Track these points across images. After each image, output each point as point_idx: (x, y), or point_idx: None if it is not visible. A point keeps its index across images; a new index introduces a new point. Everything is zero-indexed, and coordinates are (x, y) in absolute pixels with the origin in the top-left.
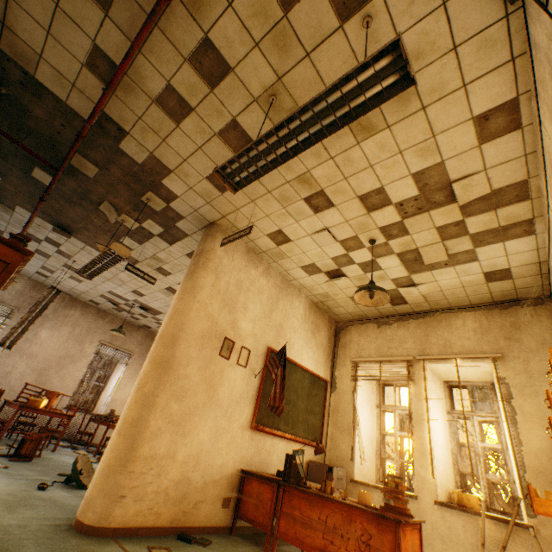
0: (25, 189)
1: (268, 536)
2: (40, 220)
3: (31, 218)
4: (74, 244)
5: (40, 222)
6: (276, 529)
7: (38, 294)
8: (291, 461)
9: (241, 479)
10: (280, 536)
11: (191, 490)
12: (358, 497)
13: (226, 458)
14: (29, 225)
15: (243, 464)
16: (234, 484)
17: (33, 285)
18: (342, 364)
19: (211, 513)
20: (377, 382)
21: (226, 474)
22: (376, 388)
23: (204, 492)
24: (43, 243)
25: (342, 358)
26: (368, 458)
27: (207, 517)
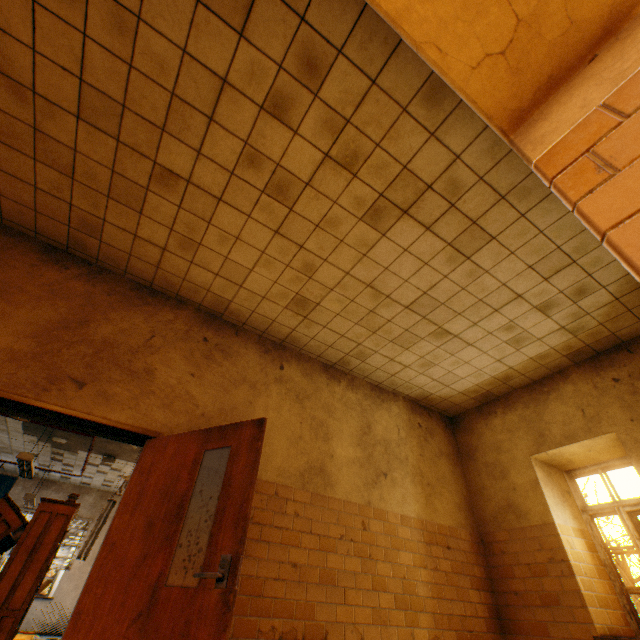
0: (81, 441)
1: None
2: (94, 454)
3: (87, 459)
4: (120, 462)
5: (95, 455)
6: None
7: (106, 501)
8: None
9: None
10: None
11: None
12: None
13: None
14: (89, 458)
15: None
16: None
17: (101, 494)
18: None
19: None
20: None
21: None
22: None
23: None
24: (100, 466)
25: None
26: None
27: None
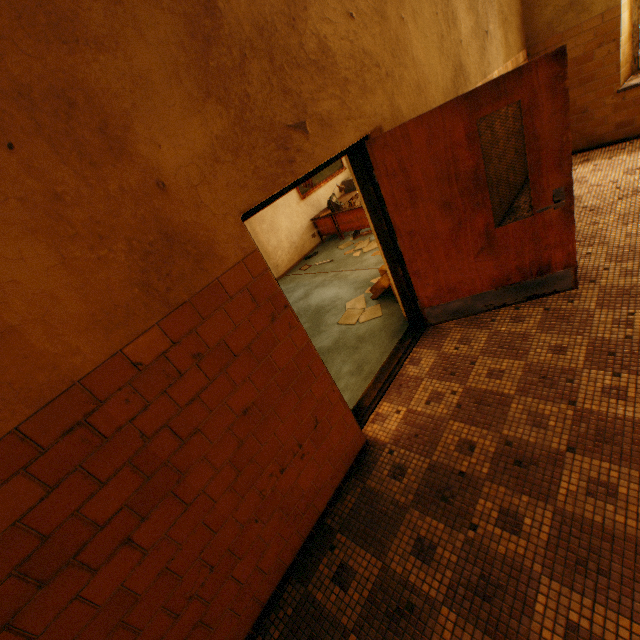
0: None
1: (338, 235)
2: None
3: None
4: None
5: None
6: (340, 231)
7: None
8: (331, 204)
9: (313, 223)
10: (343, 232)
11: (297, 244)
12: None
13: (301, 222)
14: None
15: (310, 217)
16: (312, 228)
17: None
18: None
19: (311, 244)
20: None
21: (306, 228)
22: None
23: (303, 241)
24: None
25: None
26: None
27: (310, 246)
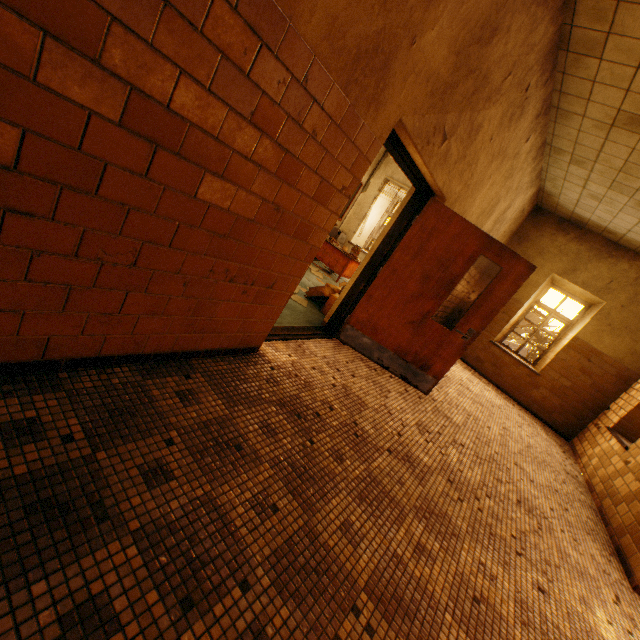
0: None
1: None
2: None
3: None
4: None
5: None
6: None
7: None
8: None
9: None
10: None
11: None
12: (342, 248)
13: None
14: None
15: None
16: None
17: None
18: (379, 177)
19: None
20: (395, 198)
21: None
22: (392, 201)
23: None
24: None
25: (381, 172)
26: (364, 236)
27: None
